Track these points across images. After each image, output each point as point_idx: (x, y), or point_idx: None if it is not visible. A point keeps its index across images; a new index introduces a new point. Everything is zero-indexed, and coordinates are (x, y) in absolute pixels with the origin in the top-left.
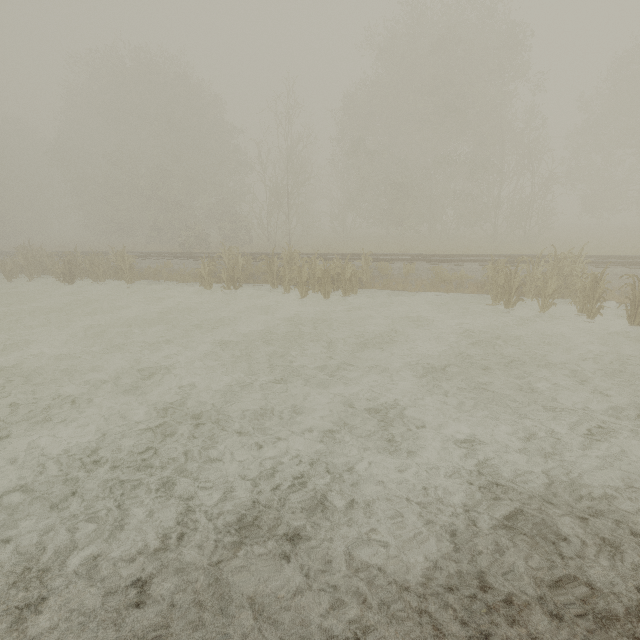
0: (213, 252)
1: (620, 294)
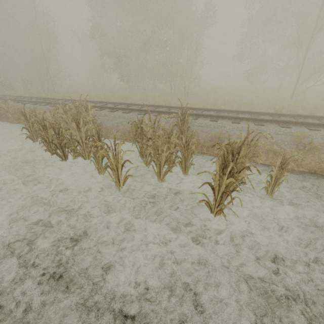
0: None
1: (121, 134)
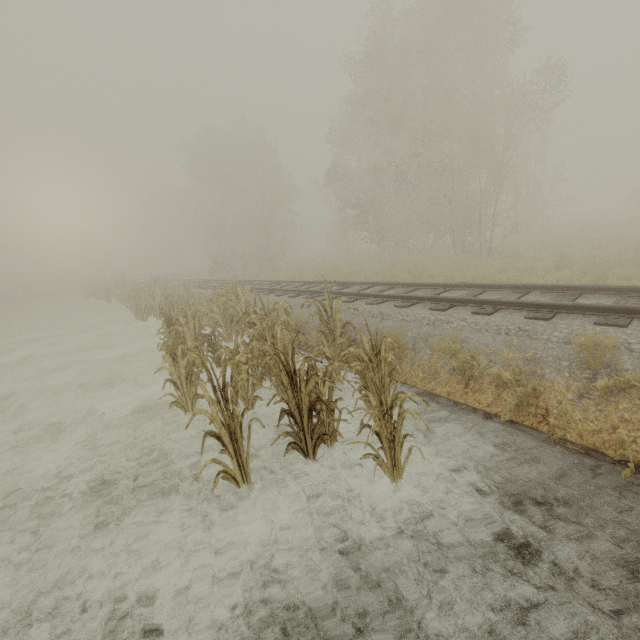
0: (194, 279)
1: None
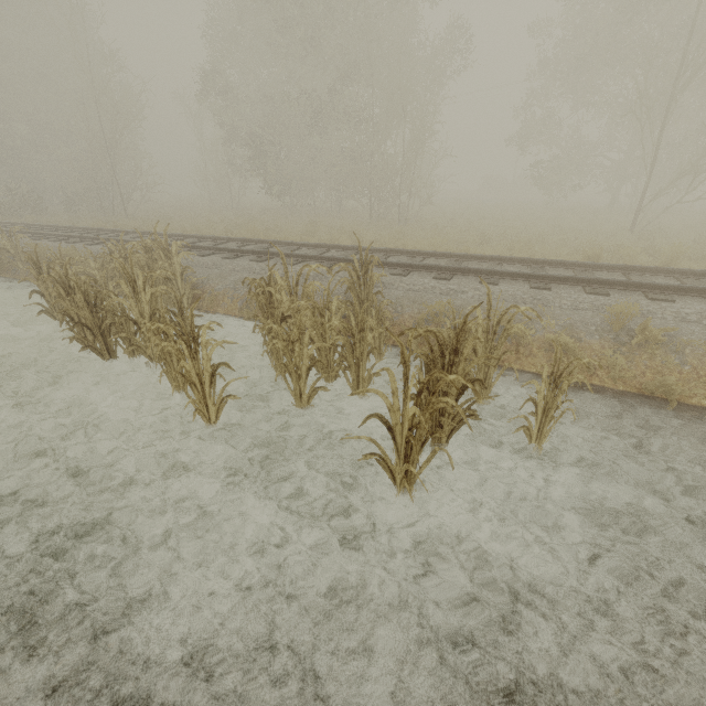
0: None
1: (242, 306)
